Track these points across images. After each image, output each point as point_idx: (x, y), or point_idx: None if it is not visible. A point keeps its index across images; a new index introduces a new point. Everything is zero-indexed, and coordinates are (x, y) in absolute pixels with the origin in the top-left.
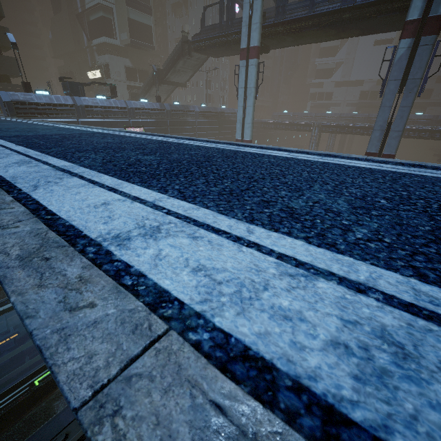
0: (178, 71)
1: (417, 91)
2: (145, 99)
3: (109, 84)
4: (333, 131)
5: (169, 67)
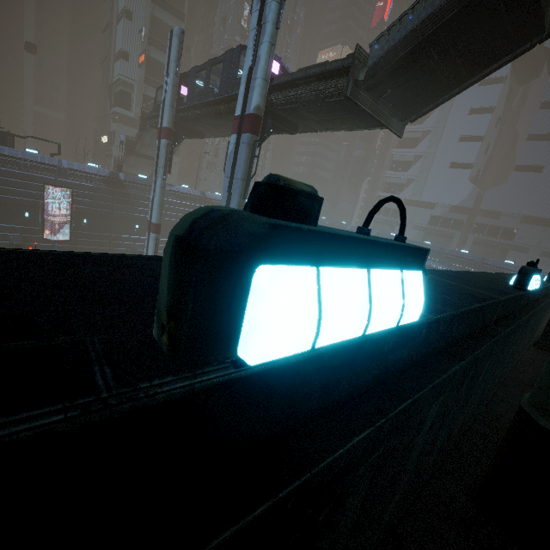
0: (149, 145)
1: (240, 192)
2: (96, 164)
3: (52, 142)
4: None
5: (138, 140)
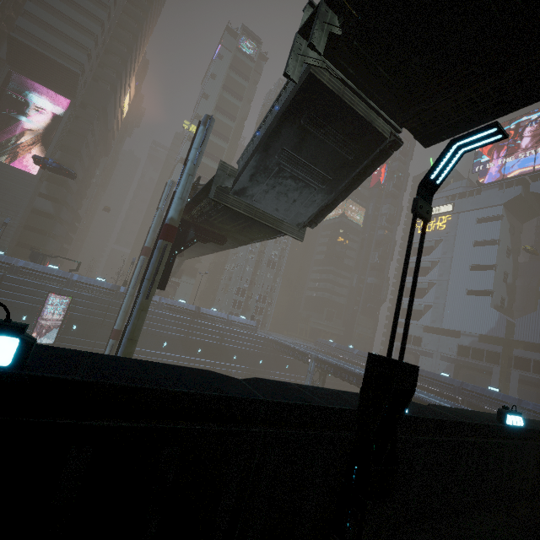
0: None
1: (144, 292)
2: (104, 279)
3: (74, 260)
4: (329, 370)
5: None
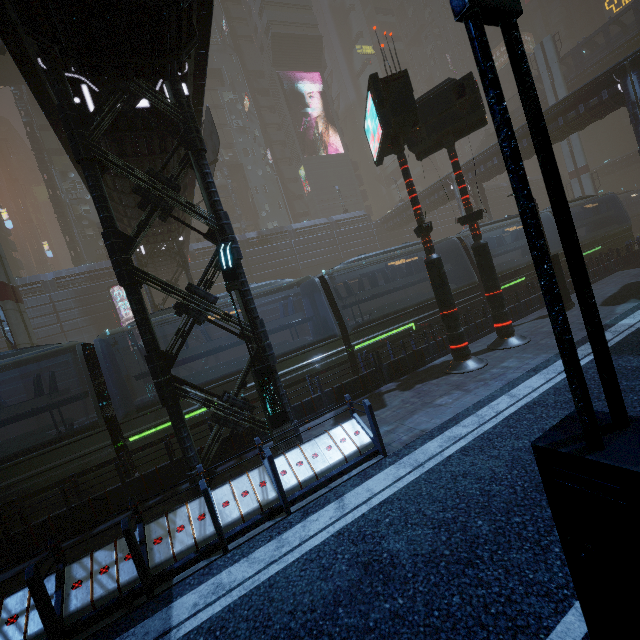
0: None
1: None
2: None
3: None
4: None
5: None
